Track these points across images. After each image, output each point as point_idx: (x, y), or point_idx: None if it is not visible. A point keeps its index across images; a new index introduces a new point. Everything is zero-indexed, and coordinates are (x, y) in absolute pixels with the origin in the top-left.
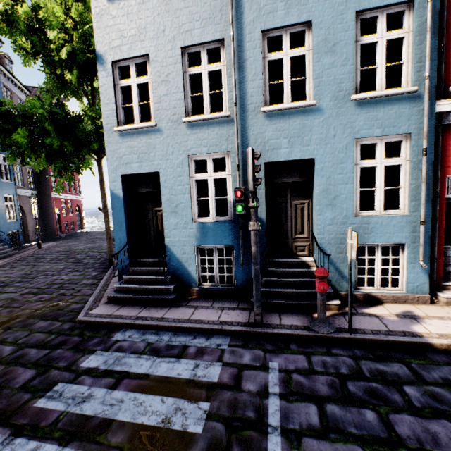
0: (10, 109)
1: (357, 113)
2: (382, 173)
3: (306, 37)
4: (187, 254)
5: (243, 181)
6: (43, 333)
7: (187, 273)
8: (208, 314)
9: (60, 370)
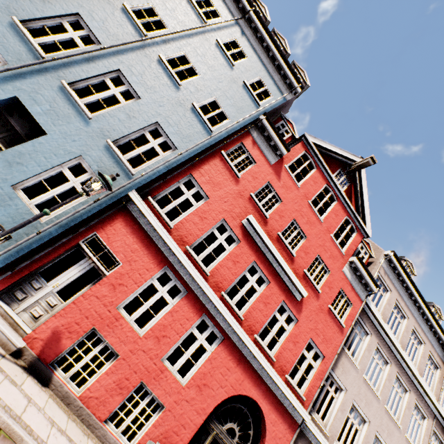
0: None
1: (100, 149)
2: (67, 188)
3: (132, 100)
4: None
5: None
6: None
7: None
8: None
9: None
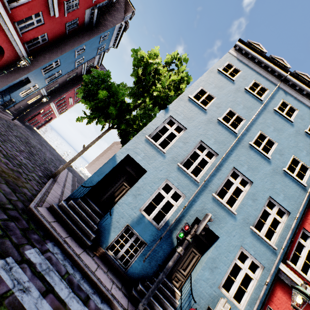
0: (108, 80)
1: (249, 235)
2: (243, 275)
3: (247, 185)
4: (119, 224)
5: (181, 215)
6: (5, 197)
7: (108, 235)
8: (105, 279)
9: (13, 244)
